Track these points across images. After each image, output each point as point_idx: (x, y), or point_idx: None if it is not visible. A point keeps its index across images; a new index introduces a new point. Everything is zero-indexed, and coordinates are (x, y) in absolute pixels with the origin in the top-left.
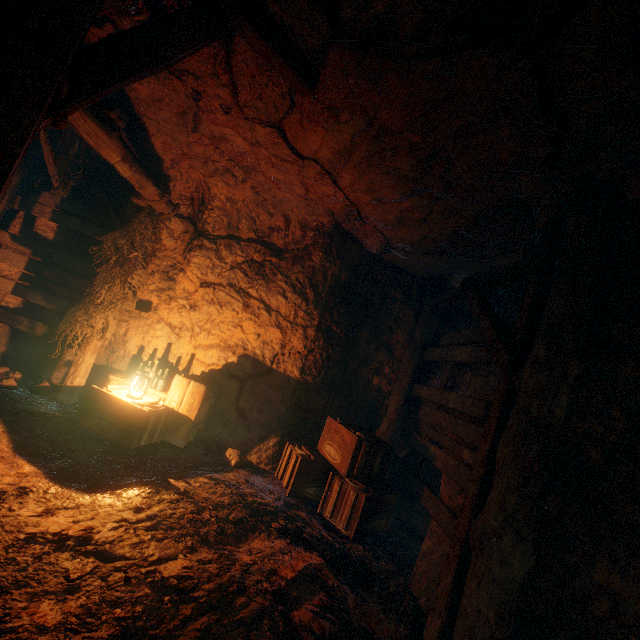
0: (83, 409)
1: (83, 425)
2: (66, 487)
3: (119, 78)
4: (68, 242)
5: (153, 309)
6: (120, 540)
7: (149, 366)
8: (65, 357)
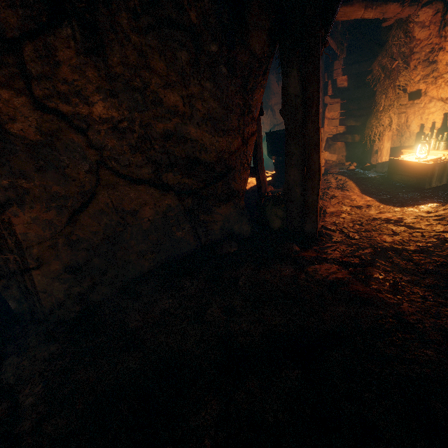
0: (389, 172)
1: (392, 180)
2: (387, 205)
3: (339, 0)
4: (354, 82)
5: (422, 94)
6: (417, 223)
7: (429, 136)
8: (374, 149)
